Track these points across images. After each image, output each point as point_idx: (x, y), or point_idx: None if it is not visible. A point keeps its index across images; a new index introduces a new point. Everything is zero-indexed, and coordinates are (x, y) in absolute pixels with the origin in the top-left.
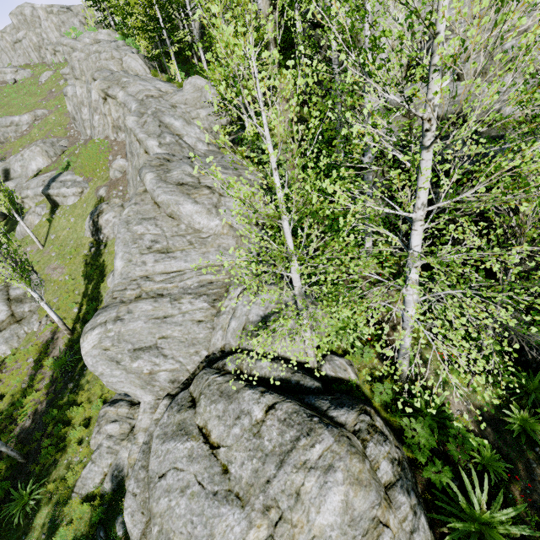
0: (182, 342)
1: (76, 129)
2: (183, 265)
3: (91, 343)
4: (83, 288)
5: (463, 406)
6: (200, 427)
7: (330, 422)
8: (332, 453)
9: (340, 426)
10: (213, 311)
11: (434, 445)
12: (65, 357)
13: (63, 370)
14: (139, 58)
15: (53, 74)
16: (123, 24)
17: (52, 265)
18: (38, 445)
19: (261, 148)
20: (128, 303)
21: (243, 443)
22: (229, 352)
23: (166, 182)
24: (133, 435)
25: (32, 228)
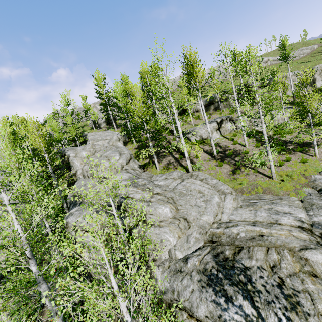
0: None
1: None
2: None
3: None
4: None
5: None
6: None
7: None
8: None
9: None
10: None
11: None
12: None
13: None
14: None
15: None
16: None
17: None
18: None
19: None
20: None
21: None
22: None
23: None
24: None
25: None
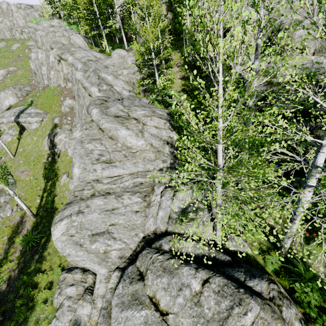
0: (126, 227)
1: (36, 80)
2: (122, 171)
3: (60, 231)
4: (43, 185)
5: (324, 269)
6: (150, 297)
7: (251, 291)
8: (262, 319)
9: (258, 294)
10: (145, 204)
11: (323, 304)
12: (31, 235)
13: (30, 245)
14: (81, 37)
15: (20, 46)
16: (69, 17)
17: (21, 169)
18: (12, 304)
19: (167, 95)
20: (86, 200)
21: (187, 311)
22: (160, 234)
23: (107, 115)
24: (92, 301)
25: (6, 143)
